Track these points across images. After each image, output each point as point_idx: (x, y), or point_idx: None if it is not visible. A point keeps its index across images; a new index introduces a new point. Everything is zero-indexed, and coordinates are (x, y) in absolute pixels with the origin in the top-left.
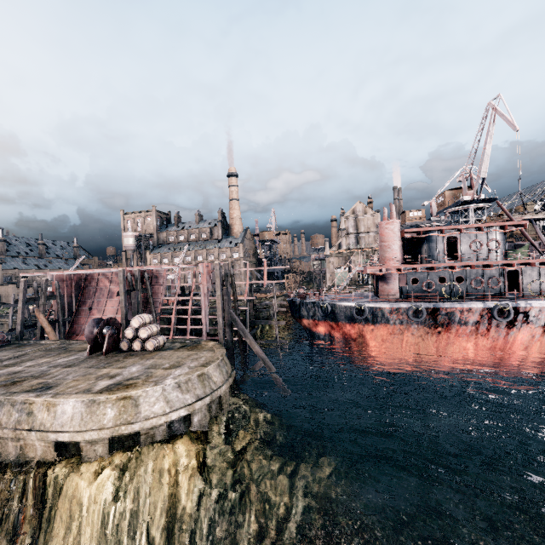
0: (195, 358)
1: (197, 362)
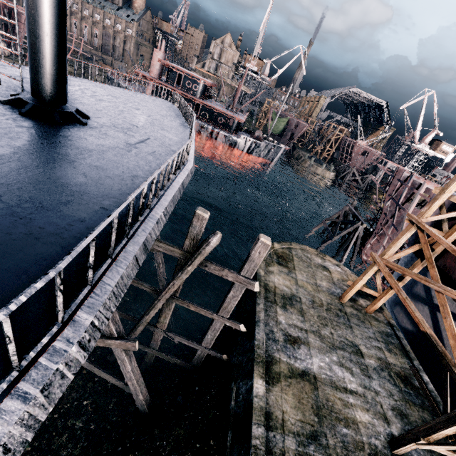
0: None
1: None
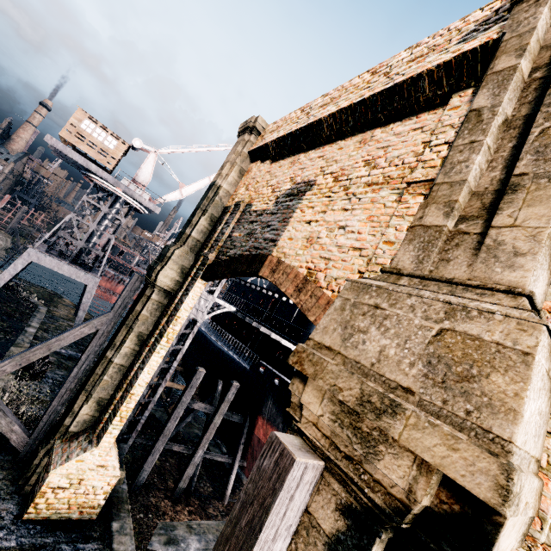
0: (0, 233)
1: (3, 235)
